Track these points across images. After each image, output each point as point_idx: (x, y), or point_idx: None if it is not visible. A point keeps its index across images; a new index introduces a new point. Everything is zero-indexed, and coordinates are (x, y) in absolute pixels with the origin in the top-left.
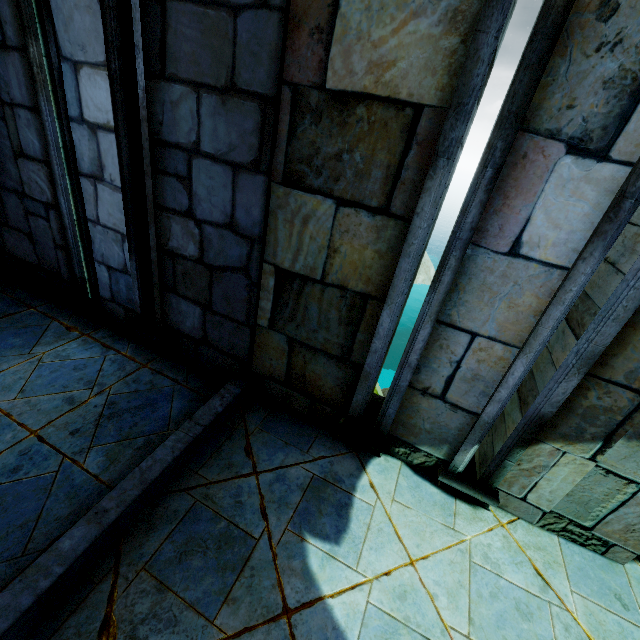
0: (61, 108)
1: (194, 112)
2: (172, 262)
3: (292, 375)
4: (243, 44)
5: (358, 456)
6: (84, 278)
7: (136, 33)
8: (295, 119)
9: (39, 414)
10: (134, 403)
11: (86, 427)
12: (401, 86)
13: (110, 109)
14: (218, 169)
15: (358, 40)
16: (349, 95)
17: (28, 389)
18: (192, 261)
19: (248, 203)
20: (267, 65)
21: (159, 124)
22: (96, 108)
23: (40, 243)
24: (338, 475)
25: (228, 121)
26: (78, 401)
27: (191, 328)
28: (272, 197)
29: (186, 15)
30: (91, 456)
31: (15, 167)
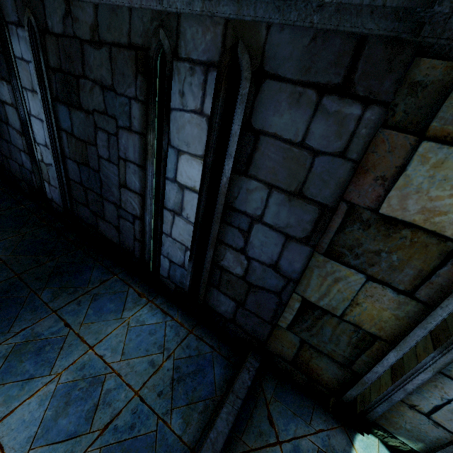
0: (162, 171)
1: (264, 199)
2: (220, 272)
3: (298, 360)
4: (316, 173)
5: (346, 431)
6: (150, 260)
7: (231, 147)
8: (346, 222)
9: (136, 375)
10: (190, 368)
11: (166, 389)
12: (447, 228)
13: (198, 180)
14: (273, 234)
15: (416, 192)
16: (398, 221)
17: (126, 351)
18: (236, 276)
19: (292, 259)
20: (333, 189)
21: (233, 198)
22: (187, 177)
23: (124, 234)
24: (335, 449)
25: (290, 211)
26: (157, 364)
27: (224, 311)
28: (312, 259)
29: (274, 146)
30: (173, 418)
31: (118, 191)
